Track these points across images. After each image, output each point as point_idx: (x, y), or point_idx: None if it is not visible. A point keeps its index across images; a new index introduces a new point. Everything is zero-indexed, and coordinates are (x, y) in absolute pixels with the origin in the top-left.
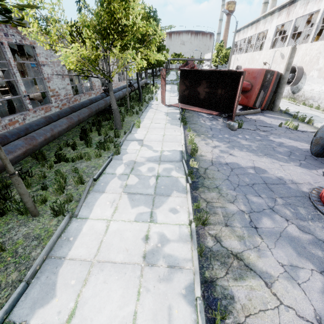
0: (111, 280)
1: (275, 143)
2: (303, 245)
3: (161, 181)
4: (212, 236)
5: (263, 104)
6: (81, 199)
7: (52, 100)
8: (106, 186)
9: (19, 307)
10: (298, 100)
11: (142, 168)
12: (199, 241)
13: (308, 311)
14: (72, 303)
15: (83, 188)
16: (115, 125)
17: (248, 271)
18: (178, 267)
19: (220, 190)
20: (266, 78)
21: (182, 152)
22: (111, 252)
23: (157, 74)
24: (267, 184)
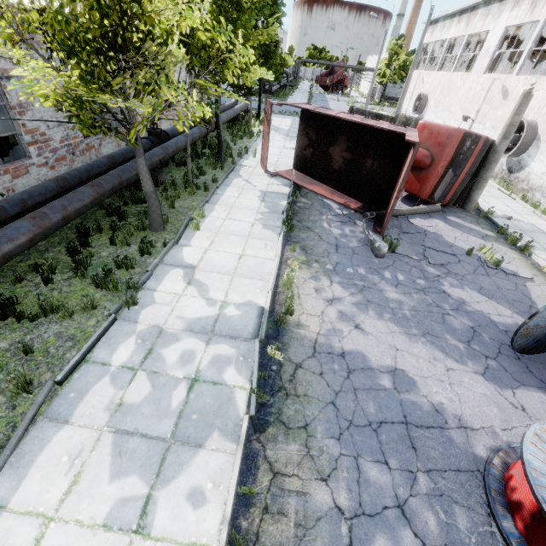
0: None
1: (449, 300)
2: None
3: (196, 397)
4: None
5: (448, 196)
6: (5, 450)
7: (31, 153)
8: (77, 401)
9: None
10: (516, 188)
11: (169, 351)
12: None
13: None
14: None
15: (28, 404)
16: (150, 223)
17: None
18: None
19: (311, 437)
20: (462, 146)
21: (263, 311)
22: None
23: (271, 89)
24: (409, 424)
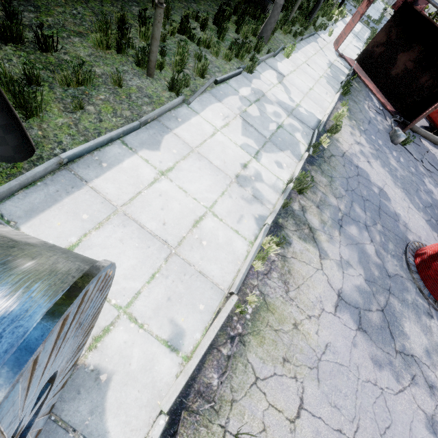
0: (205, 171)
1: (425, 187)
2: (368, 261)
3: (281, 133)
4: (301, 205)
5: None
6: (198, 91)
7: None
8: (224, 97)
9: (131, 137)
10: None
11: (268, 106)
12: (288, 199)
13: (336, 285)
14: (171, 163)
15: (201, 82)
16: (262, 32)
17: (312, 241)
18: (261, 201)
19: (333, 182)
20: None
21: (320, 121)
22: (211, 154)
23: None
24: (381, 209)
